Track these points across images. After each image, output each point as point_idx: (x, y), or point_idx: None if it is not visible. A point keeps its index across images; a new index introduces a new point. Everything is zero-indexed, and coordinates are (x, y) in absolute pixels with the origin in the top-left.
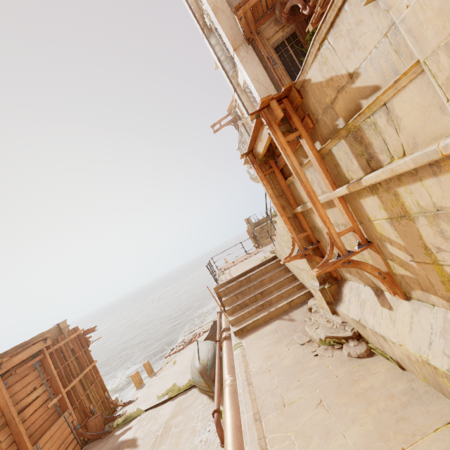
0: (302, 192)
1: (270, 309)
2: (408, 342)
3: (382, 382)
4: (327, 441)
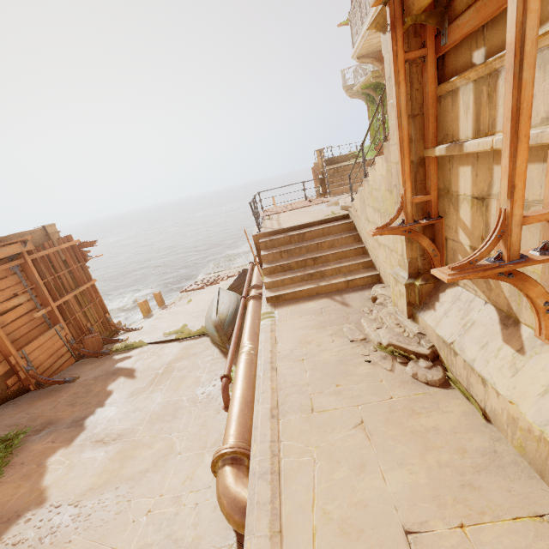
0: (465, 117)
1: (320, 283)
2: (529, 405)
3: (453, 427)
4: (359, 475)
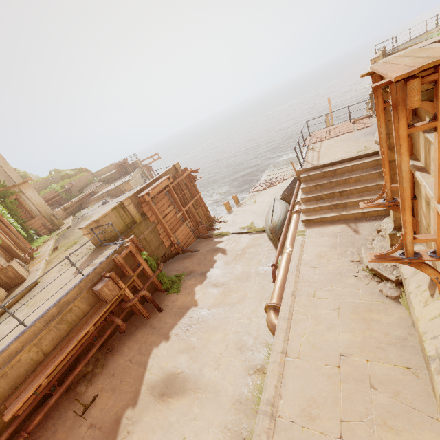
0: (422, 151)
1: (341, 212)
2: (422, 323)
3: (389, 322)
4: (328, 330)
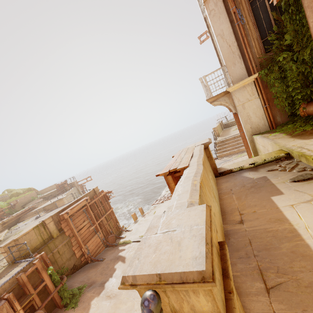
0: None
1: None
2: None
3: None
4: None
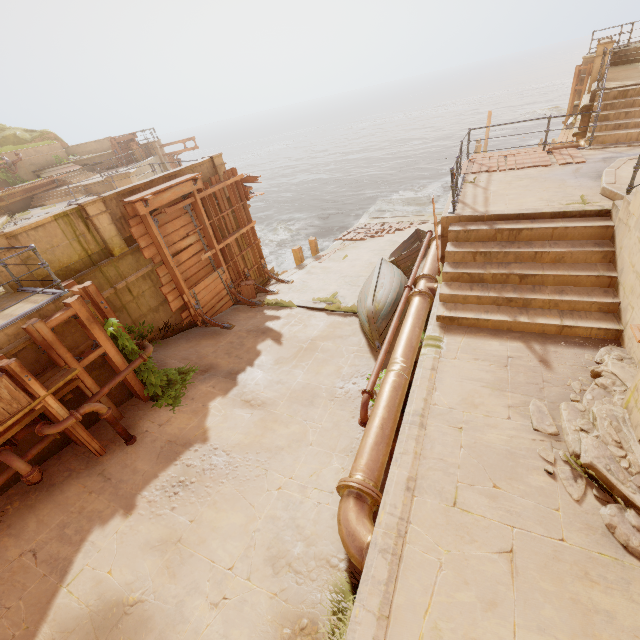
0: None
1: (518, 316)
2: None
3: (637, 628)
4: (486, 612)
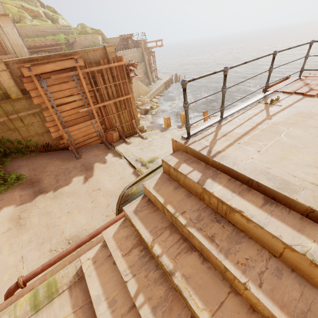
0: None
1: None
2: None
3: None
4: None
